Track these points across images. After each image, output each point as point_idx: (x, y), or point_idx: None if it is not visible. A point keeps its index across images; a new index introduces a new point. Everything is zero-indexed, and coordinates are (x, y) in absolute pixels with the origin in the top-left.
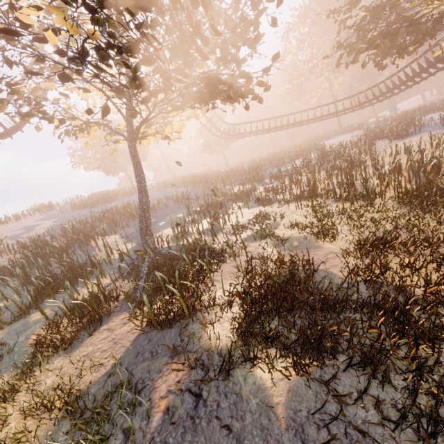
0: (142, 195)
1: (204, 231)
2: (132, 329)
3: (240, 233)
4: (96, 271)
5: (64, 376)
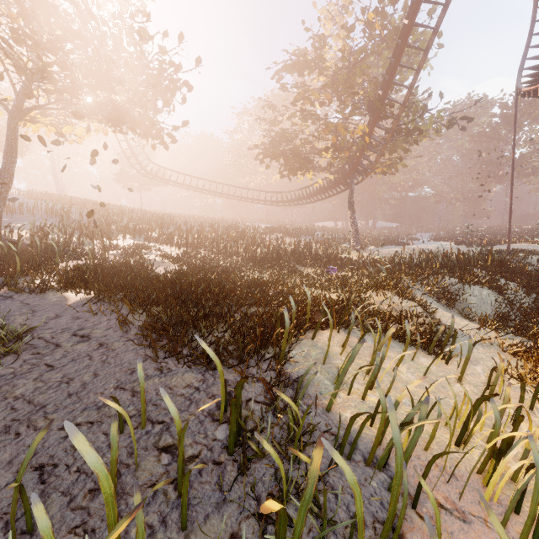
0: (6, 173)
1: (72, 242)
2: None
3: (111, 250)
4: None
5: None
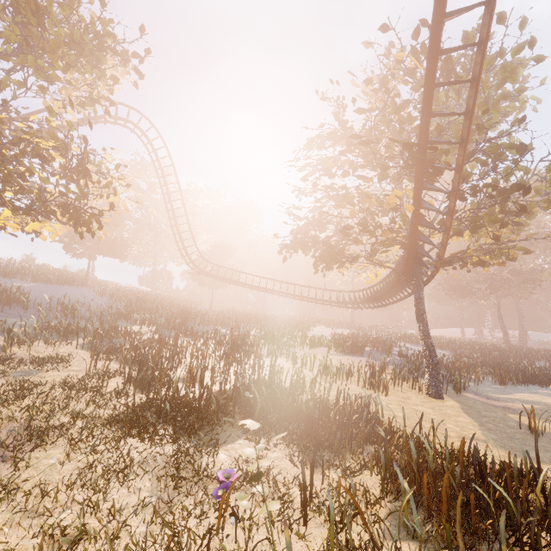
0: None
1: None
2: None
3: None
4: None
5: None
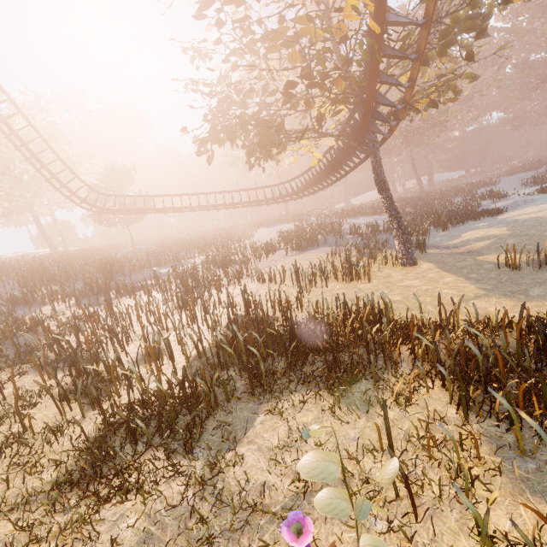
0: None
1: None
2: None
3: None
4: None
5: None
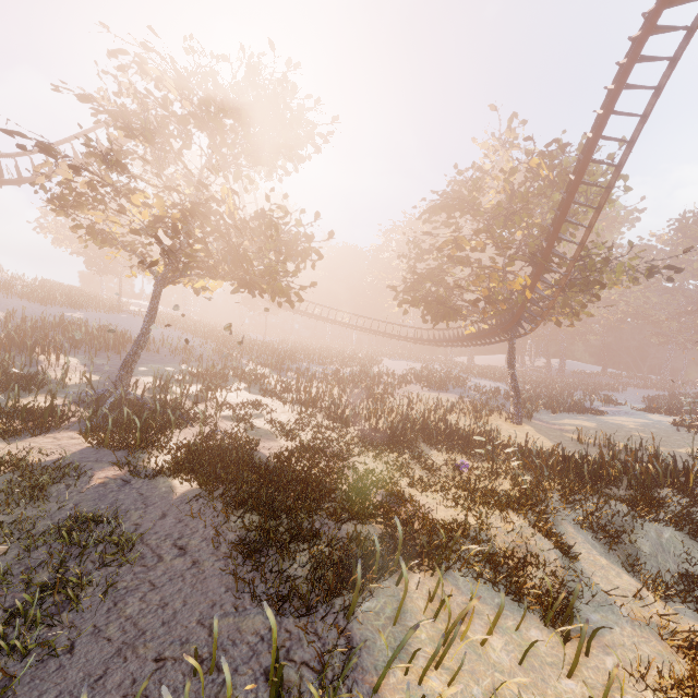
0: (144, 334)
1: (188, 395)
2: (80, 444)
3: (223, 410)
4: (42, 388)
5: (6, 454)
